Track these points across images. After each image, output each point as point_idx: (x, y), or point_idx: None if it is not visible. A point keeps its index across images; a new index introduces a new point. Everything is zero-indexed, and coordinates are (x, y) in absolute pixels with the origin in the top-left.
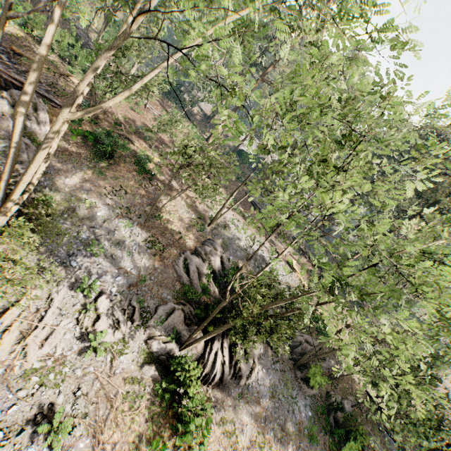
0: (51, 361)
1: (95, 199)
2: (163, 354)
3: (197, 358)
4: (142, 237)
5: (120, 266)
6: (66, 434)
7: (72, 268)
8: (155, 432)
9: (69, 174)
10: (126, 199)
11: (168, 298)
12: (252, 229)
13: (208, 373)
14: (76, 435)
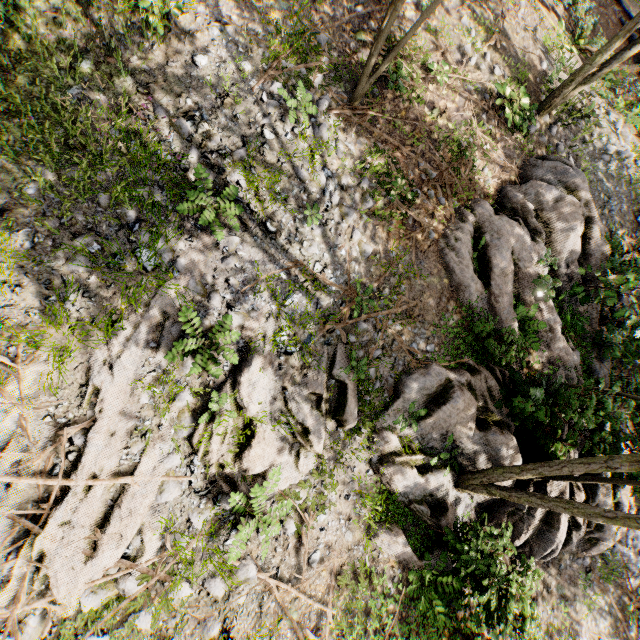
0: (133, 579)
1: None
2: (418, 497)
3: (496, 498)
4: (348, 153)
5: (291, 257)
6: None
7: (146, 273)
8: None
9: None
10: None
11: (426, 350)
12: (630, 125)
13: (527, 543)
14: None
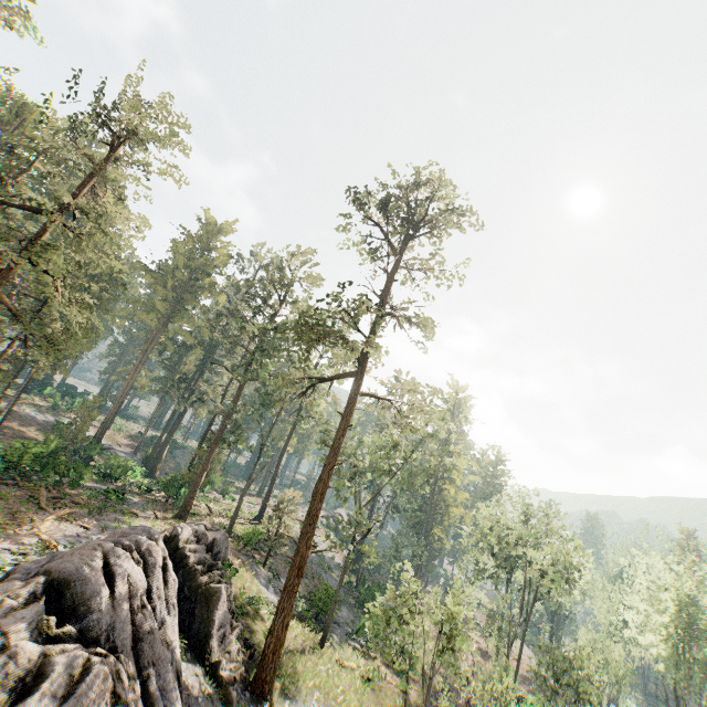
0: None
1: None
2: None
3: None
4: None
5: None
6: None
7: None
8: None
9: None
10: None
11: None
12: None
13: None
14: None
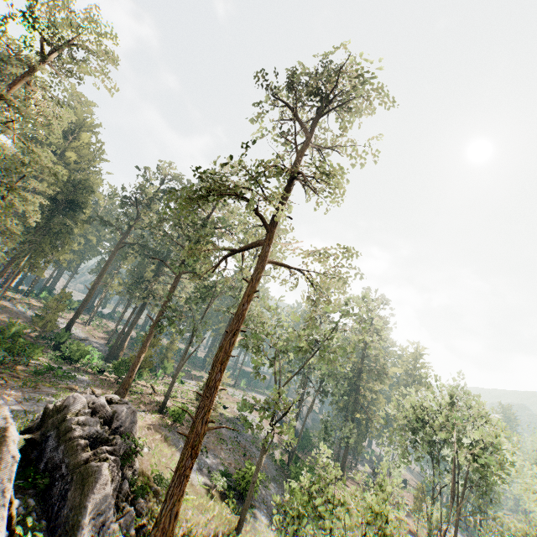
0: None
1: None
2: None
3: None
4: None
5: None
6: None
7: None
8: None
9: None
10: None
11: None
12: None
13: None
14: None
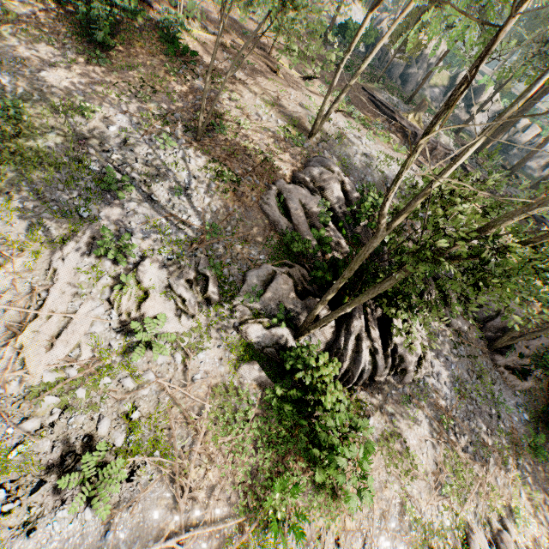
0: (75, 370)
1: (100, 104)
2: (268, 345)
3: (327, 347)
4: (197, 163)
5: (167, 212)
6: (119, 486)
7: (83, 219)
8: (277, 465)
9: (44, 64)
10: (156, 101)
11: (260, 259)
12: (384, 144)
13: (349, 369)
14: (141, 482)
